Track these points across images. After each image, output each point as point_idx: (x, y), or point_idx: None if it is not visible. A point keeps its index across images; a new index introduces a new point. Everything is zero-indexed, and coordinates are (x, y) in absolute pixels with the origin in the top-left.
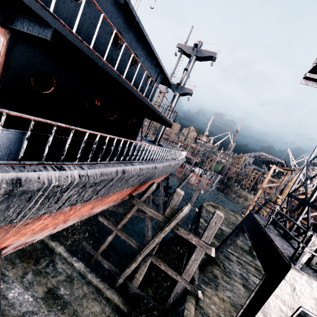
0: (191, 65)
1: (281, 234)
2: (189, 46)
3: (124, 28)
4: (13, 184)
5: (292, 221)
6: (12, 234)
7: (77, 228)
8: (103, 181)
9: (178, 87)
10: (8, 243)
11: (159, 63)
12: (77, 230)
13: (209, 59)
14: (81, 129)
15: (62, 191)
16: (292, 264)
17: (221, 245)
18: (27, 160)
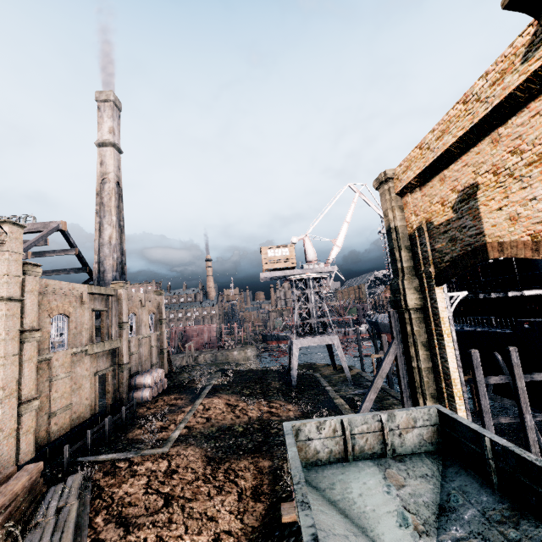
0: None
1: None
2: None
3: None
4: None
5: None
6: None
7: None
8: None
9: None
10: None
11: None
12: None
13: None
14: None
15: None
16: None
17: None
18: None
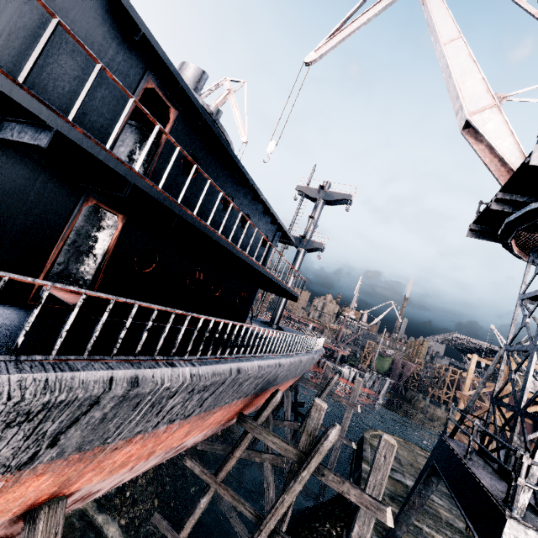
0: (319, 211)
1: (495, 471)
2: (313, 188)
3: (236, 191)
4: (132, 383)
5: (497, 438)
6: (94, 465)
7: (139, 489)
8: (214, 383)
9: (302, 241)
10: (78, 487)
11: (276, 219)
12: (139, 494)
13: (343, 203)
14: (197, 315)
15: (169, 397)
16: (507, 510)
17: (404, 507)
18: (139, 355)
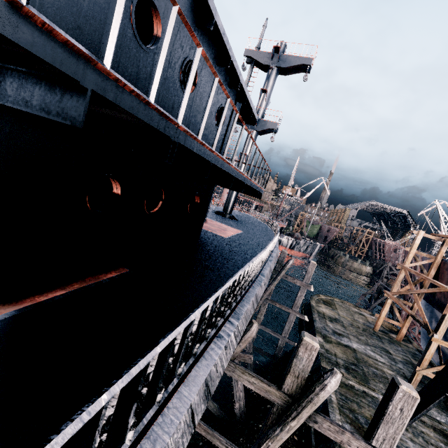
0: (272, 83)
1: None
2: (266, 52)
3: None
4: None
5: None
6: None
7: None
8: None
9: None
10: None
11: (237, 79)
12: None
13: (300, 70)
14: None
15: None
16: None
17: None
18: None
